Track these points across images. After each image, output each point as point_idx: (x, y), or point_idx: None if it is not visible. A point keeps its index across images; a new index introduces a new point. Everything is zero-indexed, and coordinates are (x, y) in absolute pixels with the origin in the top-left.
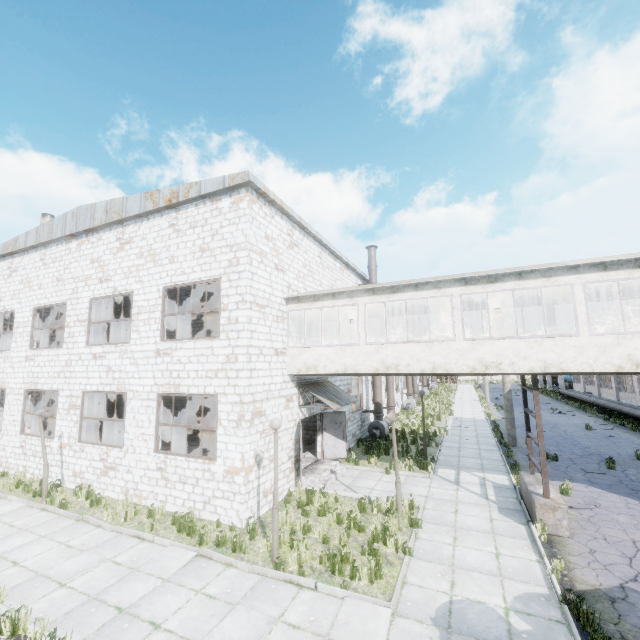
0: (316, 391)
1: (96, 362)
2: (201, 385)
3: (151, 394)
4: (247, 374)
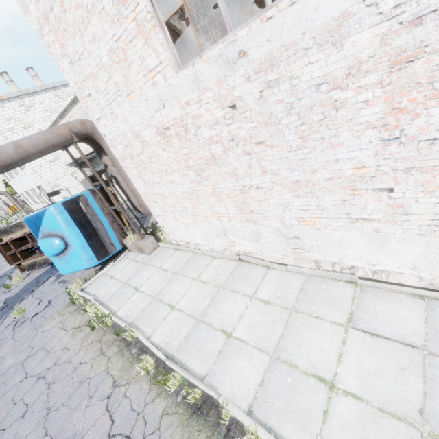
0: (84, 166)
1: (22, 180)
2: (37, 183)
3: (35, 187)
4: (38, 177)
